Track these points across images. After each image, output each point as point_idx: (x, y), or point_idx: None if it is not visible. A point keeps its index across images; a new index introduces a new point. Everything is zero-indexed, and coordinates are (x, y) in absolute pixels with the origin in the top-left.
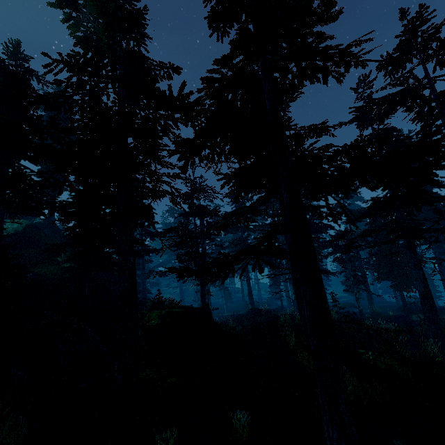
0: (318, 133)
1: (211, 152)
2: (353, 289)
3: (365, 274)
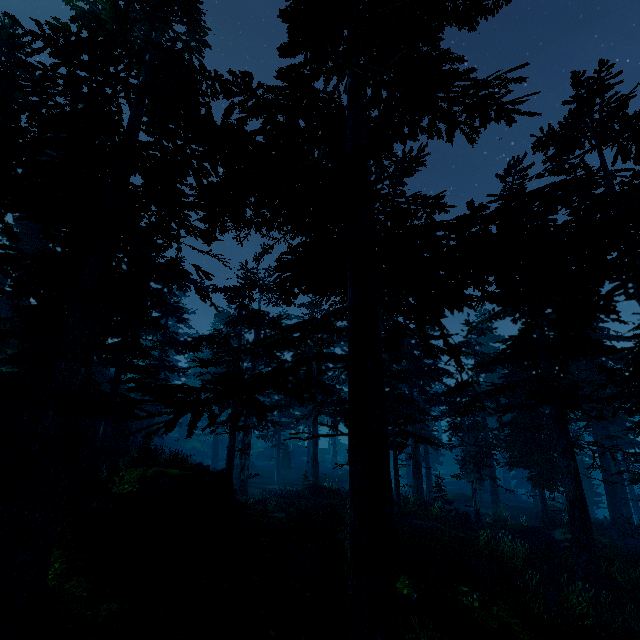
0: (430, 212)
1: (255, 215)
2: (470, 475)
3: (491, 453)
